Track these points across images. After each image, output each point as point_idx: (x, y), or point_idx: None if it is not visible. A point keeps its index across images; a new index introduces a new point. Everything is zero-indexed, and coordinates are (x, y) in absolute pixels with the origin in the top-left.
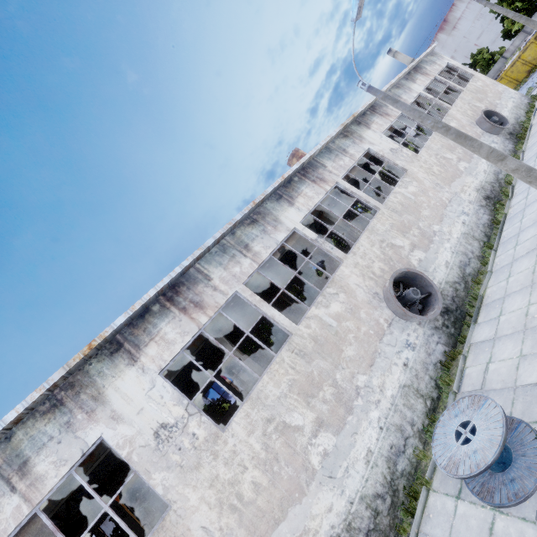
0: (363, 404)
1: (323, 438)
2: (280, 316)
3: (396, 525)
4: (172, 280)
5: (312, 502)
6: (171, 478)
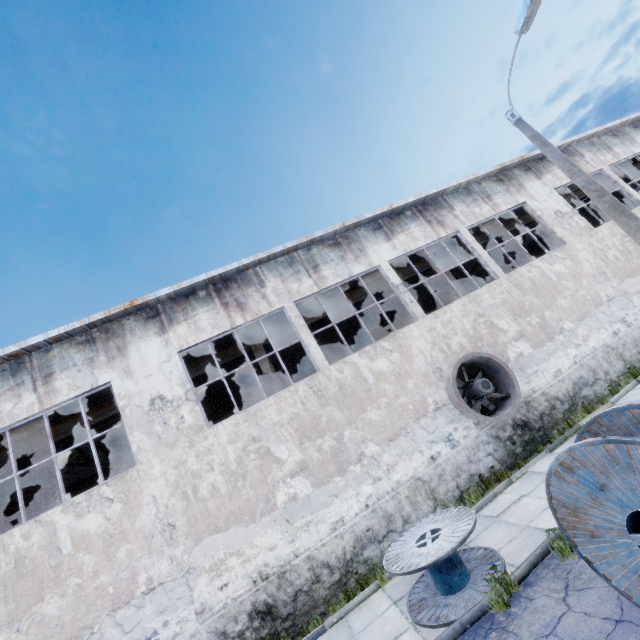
0: (360, 473)
1: (299, 482)
2: (316, 349)
3: (328, 600)
4: (226, 273)
5: (258, 532)
6: (147, 443)
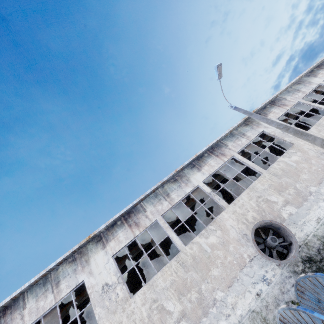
0: (216, 313)
1: None
2: (176, 238)
3: None
4: (127, 210)
5: None
6: (102, 313)
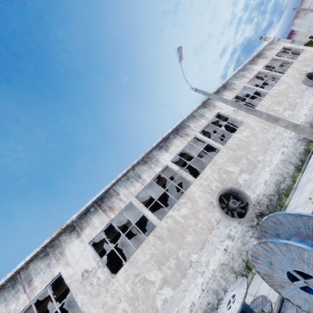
0: (193, 273)
1: (165, 290)
2: (151, 215)
3: None
4: (100, 196)
5: None
6: (85, 299)
